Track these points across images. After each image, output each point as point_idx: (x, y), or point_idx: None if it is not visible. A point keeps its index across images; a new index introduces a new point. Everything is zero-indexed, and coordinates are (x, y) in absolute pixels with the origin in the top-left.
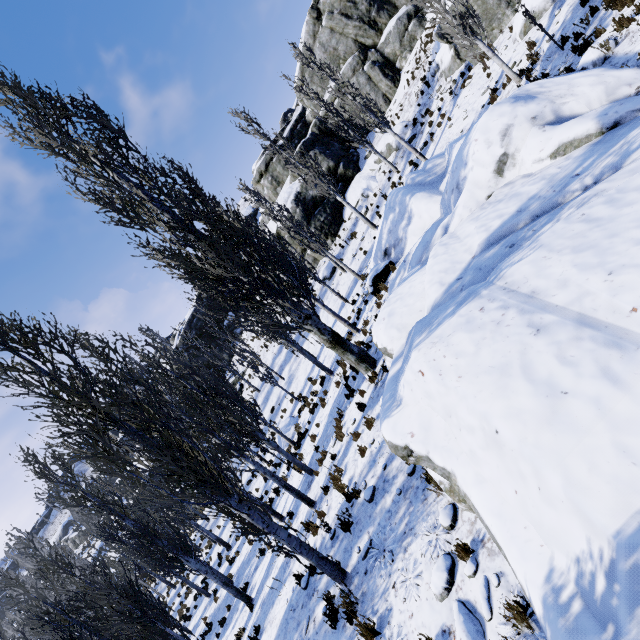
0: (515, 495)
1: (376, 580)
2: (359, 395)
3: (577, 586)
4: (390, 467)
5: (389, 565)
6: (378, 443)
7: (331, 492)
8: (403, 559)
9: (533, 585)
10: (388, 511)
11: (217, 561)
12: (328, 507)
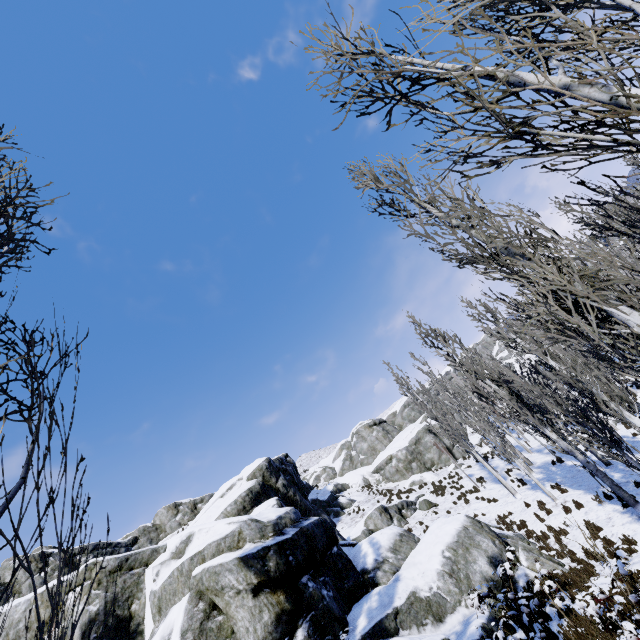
0: None
1: None
2: None
3: None
4: None
5: None
6: None
7: None
8: None
9: None
10: None
11: None
12: None
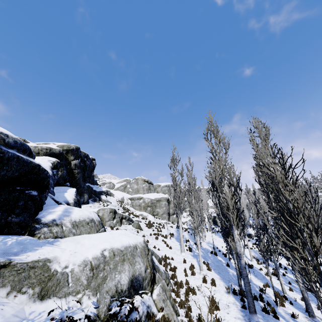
0: None
1: None
2: None
3: None
4: None
5: None
6: None
7: None
8: None
9: None
10: None
11: (310, 295)
12: None
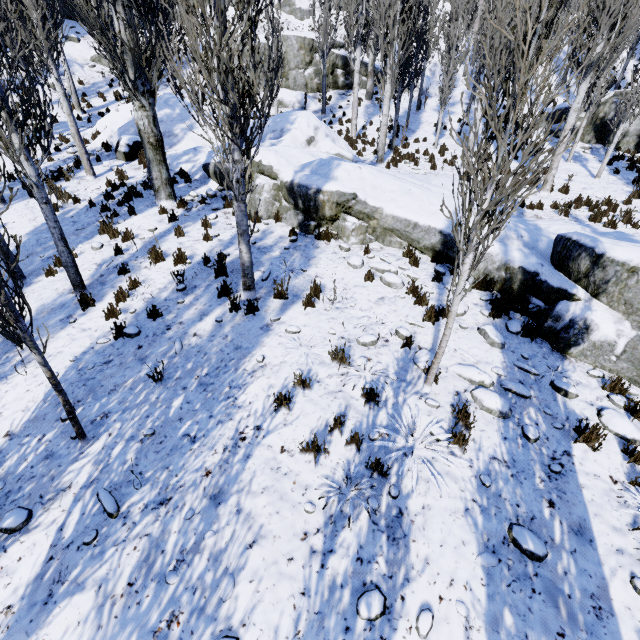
0: (418, 207)
1: (294, 281)
2: (150, 215)
3: (446, 219)
4: (262, 243)
5: (304, 273)
6: (229, 235)
7: (138, 272)
8: (317, 267)
9: (435, 221)
10: (280, 257)
11: None
12: (141, 281)
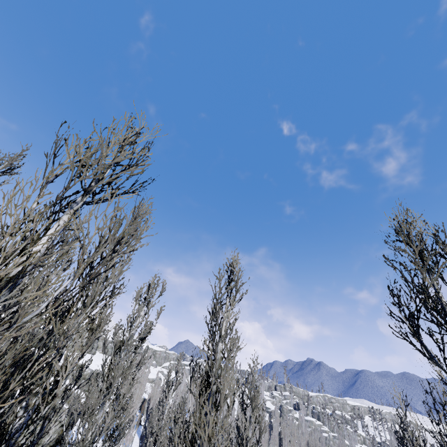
0: None
1: None
2: None
3: None
4: None
5: None
6: None
7: None
8: None
9: None
10: None
11: None
12: None
